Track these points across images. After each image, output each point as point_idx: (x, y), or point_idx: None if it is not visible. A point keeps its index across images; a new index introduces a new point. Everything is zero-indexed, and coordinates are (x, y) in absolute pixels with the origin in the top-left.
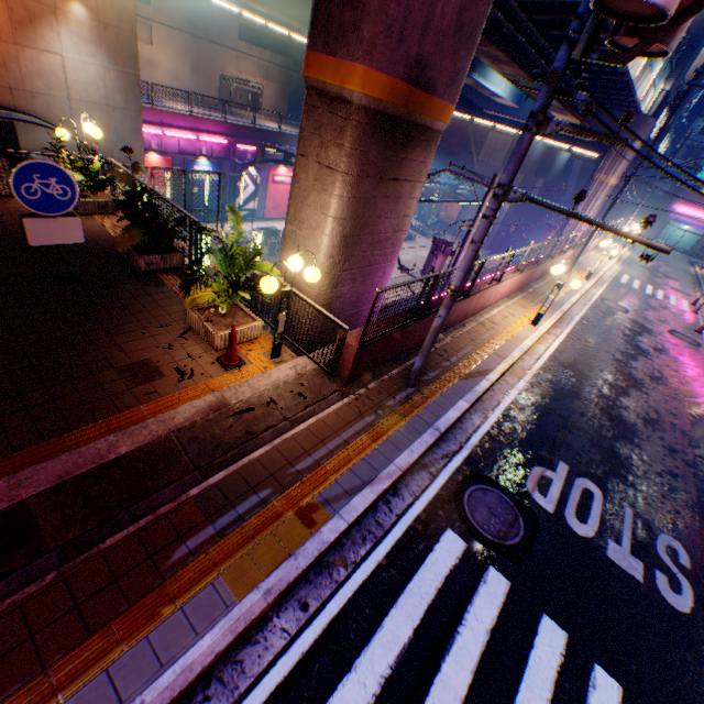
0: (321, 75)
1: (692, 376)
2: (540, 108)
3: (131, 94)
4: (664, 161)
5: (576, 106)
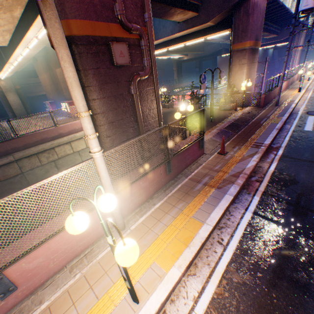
0: (237, 47)
1: None
2: (291, 31)
3: None
4: None
5: (274, 31)
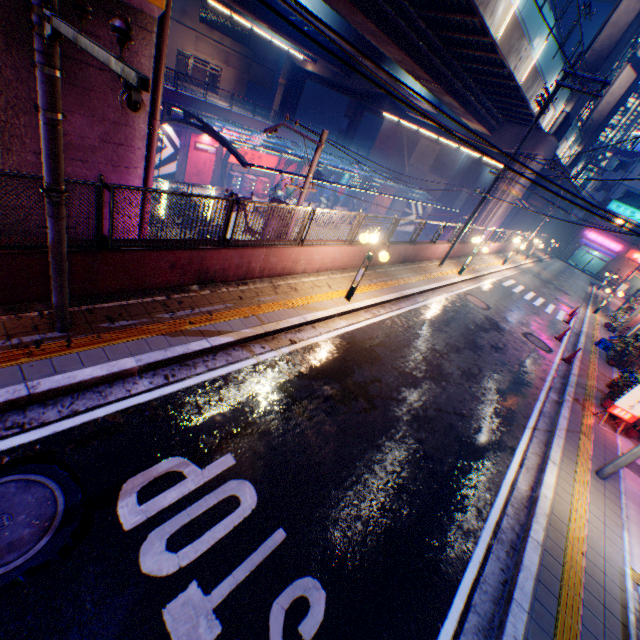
0: None
1: (520, 379)
2: None
3: None
4: (342, 40)
5: (480, 112)
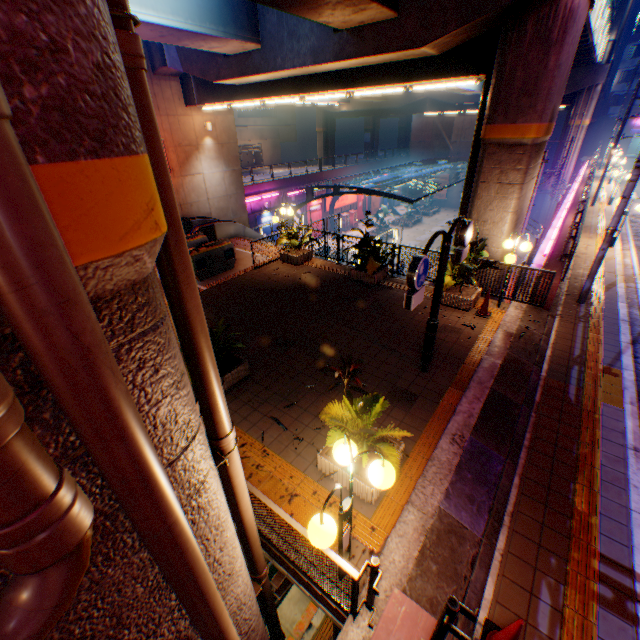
0: (501, 135)
1: None
2: None
3: (237, 183)
4: None
5: None
